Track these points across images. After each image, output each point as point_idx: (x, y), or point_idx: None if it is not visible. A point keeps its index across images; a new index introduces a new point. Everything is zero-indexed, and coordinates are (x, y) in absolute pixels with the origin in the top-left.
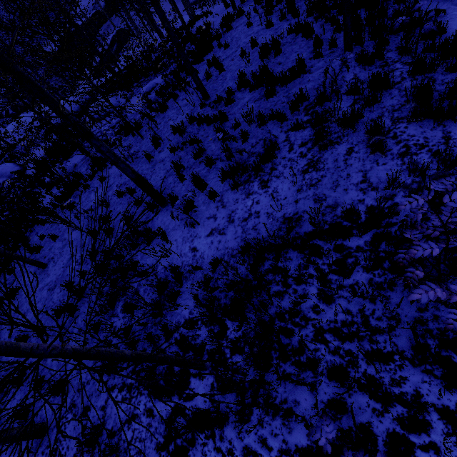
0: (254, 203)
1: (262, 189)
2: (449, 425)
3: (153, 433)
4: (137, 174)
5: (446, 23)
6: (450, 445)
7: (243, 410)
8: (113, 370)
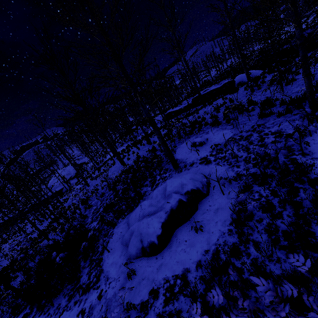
0: None
1: None
2: None
3: None
4: None
5: None
6: None
7: None
8: None
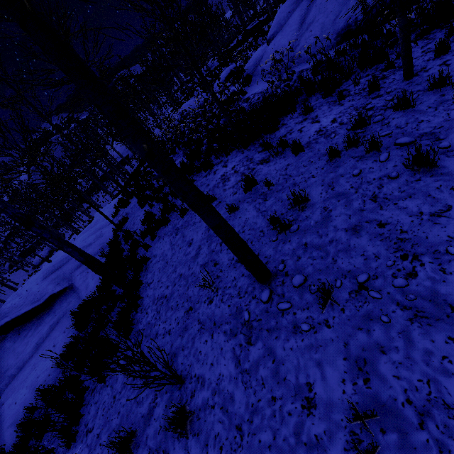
0: None
1: None
2: None
3: None
4: None
5: None
6: None
7: None
8: None
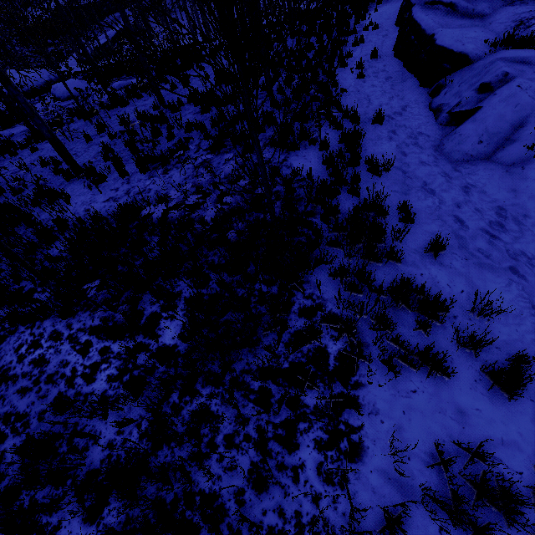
0: (152, 183)
1: (162, 175)
2: (186, 306)
3: None
4: (54, 136)
5: (340, 98)
6: (181, 315)
7: (64, 306)
8: None
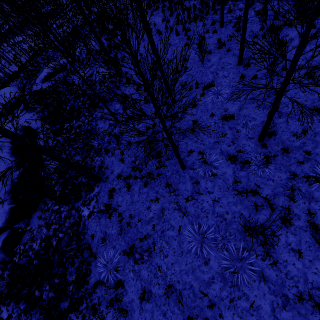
0: None
1: None
2: None
3: (233, 3)
4: None
5: None
6: None
7: None
8: (216, 11)
